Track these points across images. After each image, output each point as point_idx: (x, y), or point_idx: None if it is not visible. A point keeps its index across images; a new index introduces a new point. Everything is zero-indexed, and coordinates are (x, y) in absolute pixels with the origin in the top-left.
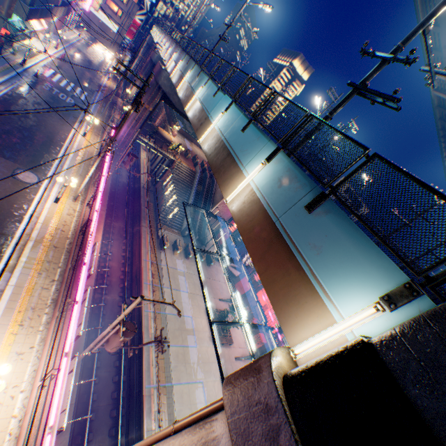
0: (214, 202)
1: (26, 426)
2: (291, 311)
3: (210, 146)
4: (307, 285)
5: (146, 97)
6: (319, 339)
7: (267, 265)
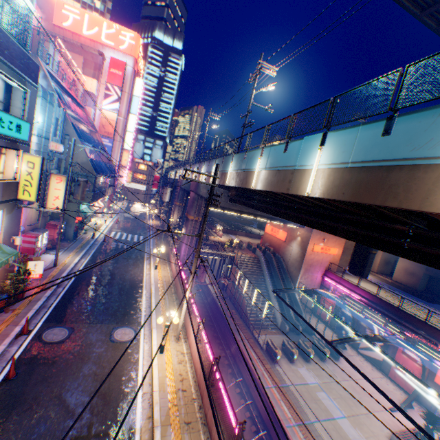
0: (293, 278)
1: None
2: None
3: (331, 187)
4: None
5: (193, 210)
6: None
7: None
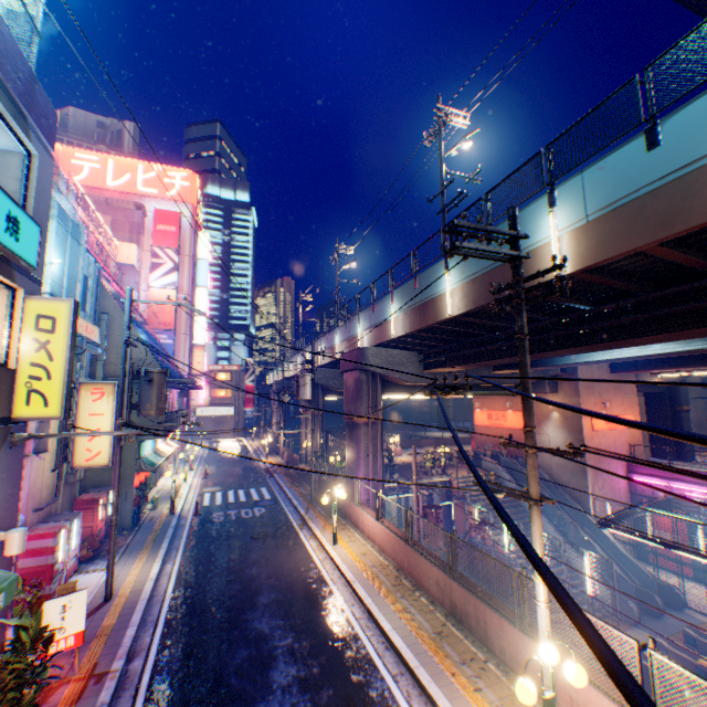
0: (575, 494)
1: None
2: None
3: None
4: None
5: (363, 404)
6: None
7: None
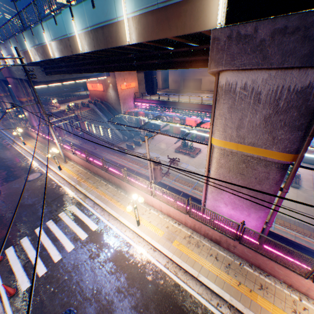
0: (119, 112)
1: (166, 209)
2: (202, 19)
3: (89, 44)
4: (197, 0)
5: (22, 94)
6: (221, 2)
7: (175, 26)
